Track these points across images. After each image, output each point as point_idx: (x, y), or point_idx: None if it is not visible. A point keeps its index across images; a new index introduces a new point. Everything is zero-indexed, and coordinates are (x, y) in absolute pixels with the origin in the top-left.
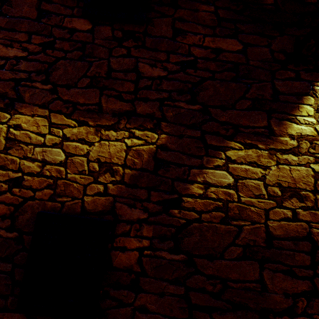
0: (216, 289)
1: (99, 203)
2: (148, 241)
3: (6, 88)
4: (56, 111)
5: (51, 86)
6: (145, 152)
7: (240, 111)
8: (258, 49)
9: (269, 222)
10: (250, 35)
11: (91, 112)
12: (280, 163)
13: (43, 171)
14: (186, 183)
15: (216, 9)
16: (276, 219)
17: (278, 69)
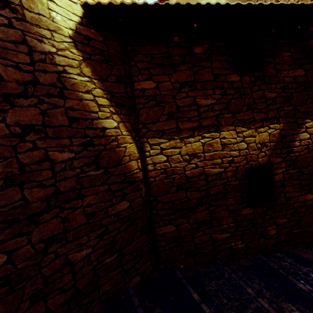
0: (309, 177)
1: (264, 160)
2: (284, 168)
3: (212, 121)
4: (237, 126)
5: (231, 114)
6: (276, 134)
7: (308, 105)
8: (311, 72)
9: None
10: (307, 65)
11: (251, 122)
12: None
13: (240, 154)
14: (293, 142)
15: (291, 54)
16: None
17: None
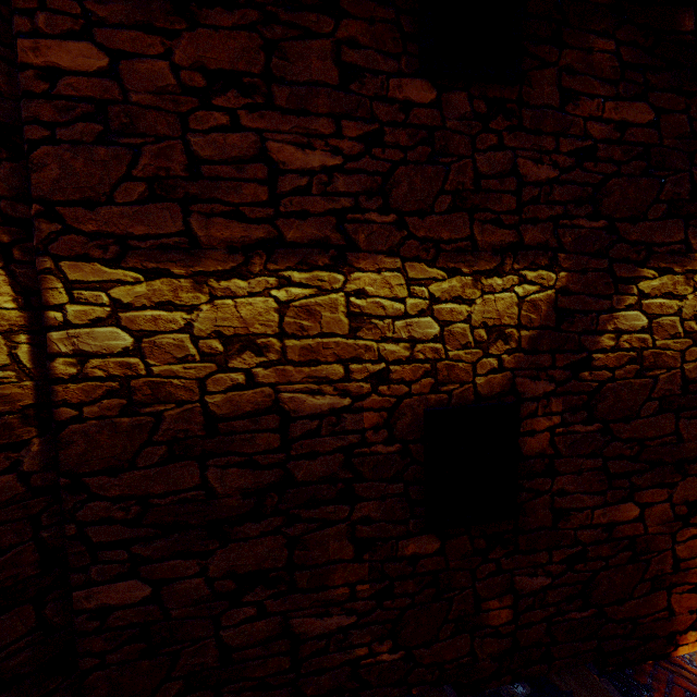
0: (633, 452)
1: (495, 382)
2: (559, 417)
3: (324, 230)
4: (411, 258)
5: (394, 216)
6: (542, 302)
7: (653, 223)
8: (674, 118)
9: (685, 365)
10: (663, 93)
11: (463, 253)
12: (696, 289)
13: (413, 354)
14: (595, 336)
15: (617, 47)
16: (692, 360)
17: None
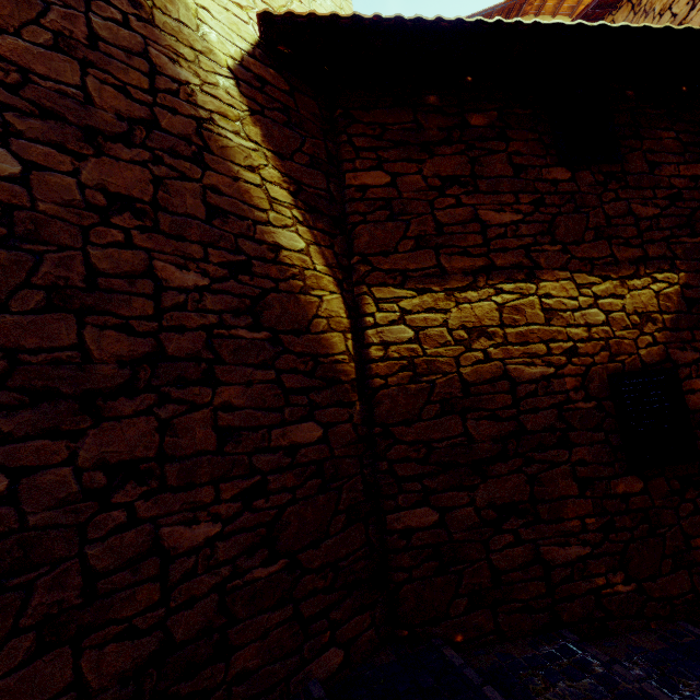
0: None
1: (654, 353)
2: None
3: (518, 258)
4: (576, 271)
5: (560, 246)
6: (672, 294)
7: None
8: None
9: None
10: None
11: (609, 265)
12: None
13: (590, 335)
14: None
15: (677, 135)
16: None
17: None
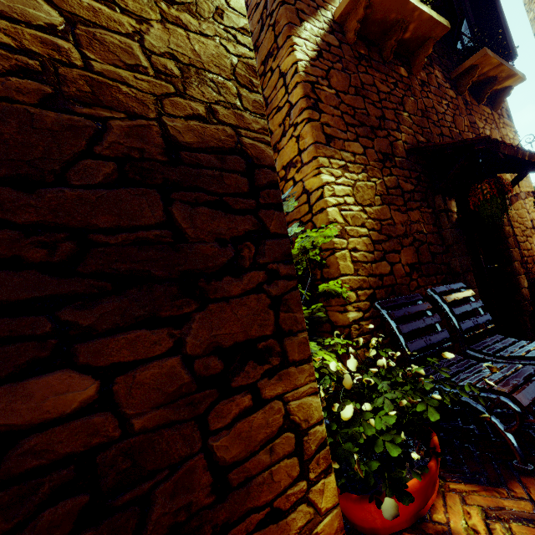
0: (60, 256)
1: None
2: None
3: None
4: None
5: None
6: None
7: None
8: None
9: (167, 119)
10: None
11: None
12: (168, 21)
13: None
14: None
15: None
16: (180, 116)
17: None
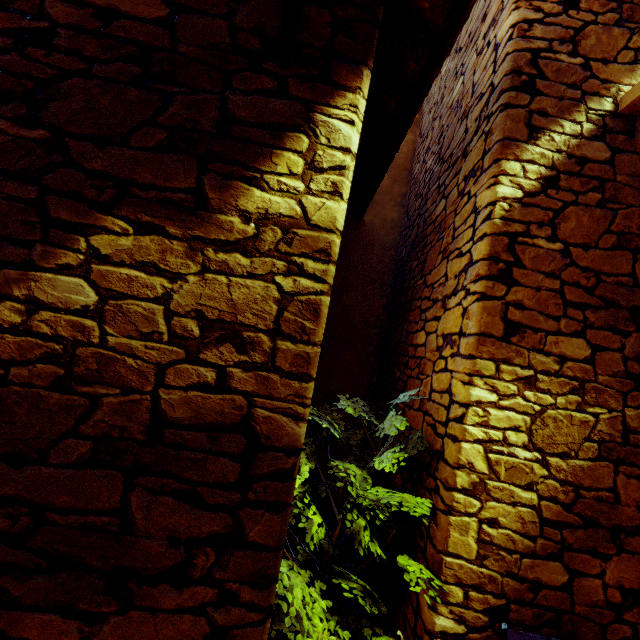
0: (18, 527)
1: None
2: None
3: None
4: None
5: None
6: None
7: (140, 153)
8: (204, 21)
9: (164, 391)
10: None
11: None
12: (210, 270)
13: None
14: None
15: None
16: (181, 386)
17: (243, 68)
